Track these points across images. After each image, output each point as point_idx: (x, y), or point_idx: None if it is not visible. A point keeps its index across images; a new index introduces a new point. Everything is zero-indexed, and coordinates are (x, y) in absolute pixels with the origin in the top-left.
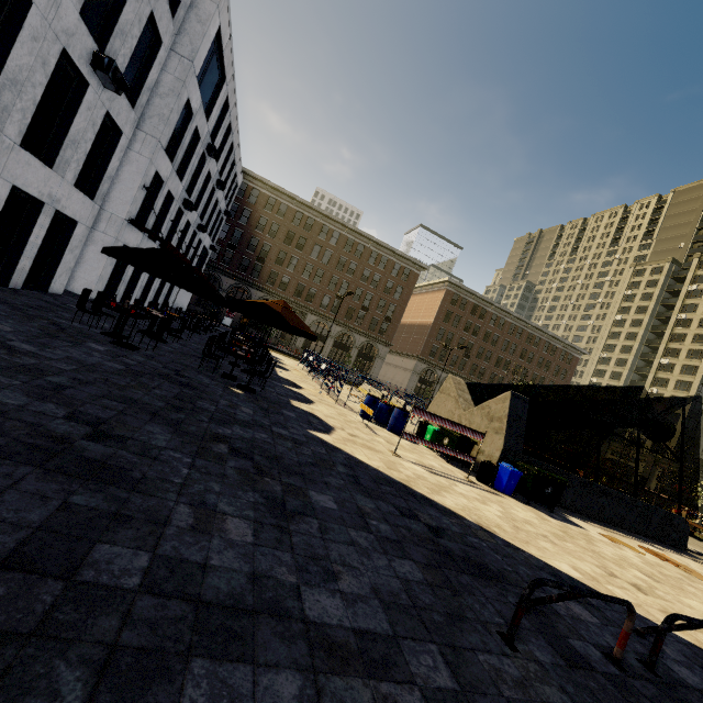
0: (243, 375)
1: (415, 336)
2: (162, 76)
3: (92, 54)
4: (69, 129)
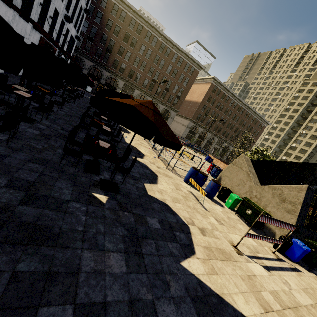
0: None
1: (190, 108)
2: None
3: None
4: None
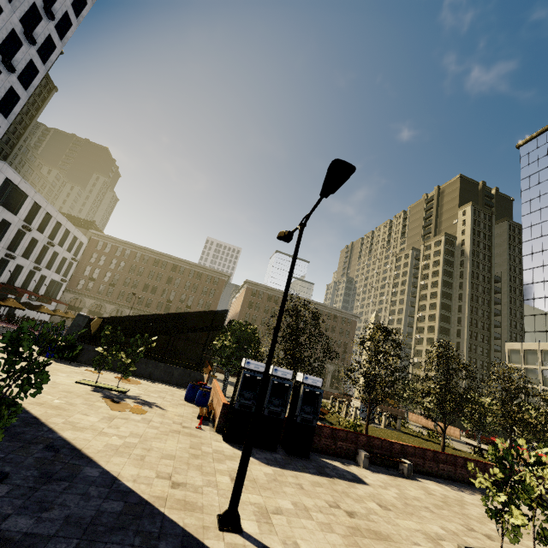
0: None
1: None
2: None
3: None
4: None
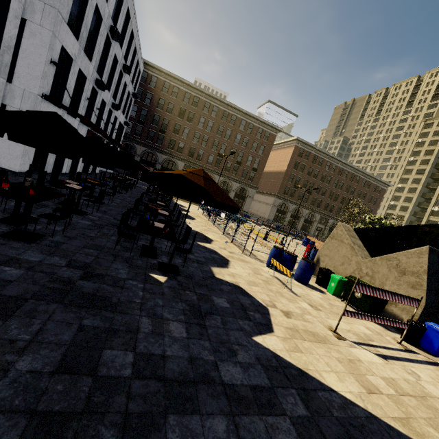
0: (161, 240)
1: (273, 180)
2: None
3: None
4: None
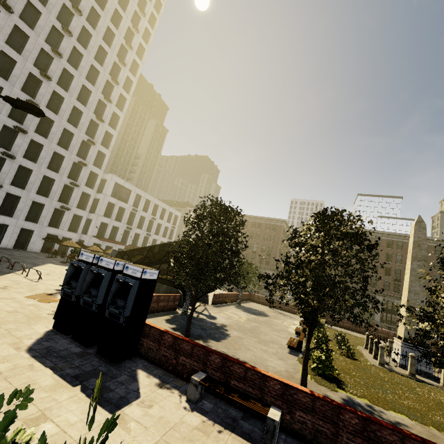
0: None
1: None
2: (100, 200)
3: (60, 206)
4: (62, 220)
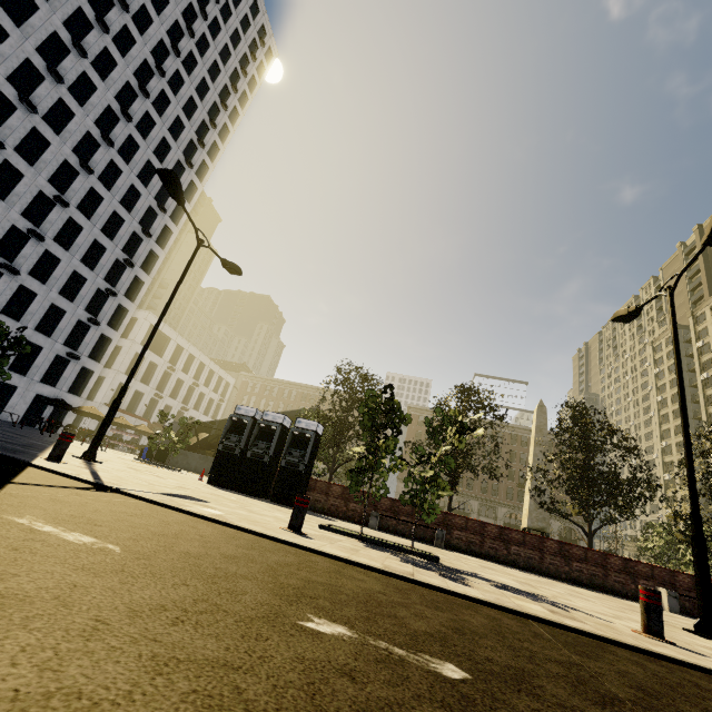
0: None
1: None
2: (123, 349)
3: (66, 353)
4: (63, 374)
